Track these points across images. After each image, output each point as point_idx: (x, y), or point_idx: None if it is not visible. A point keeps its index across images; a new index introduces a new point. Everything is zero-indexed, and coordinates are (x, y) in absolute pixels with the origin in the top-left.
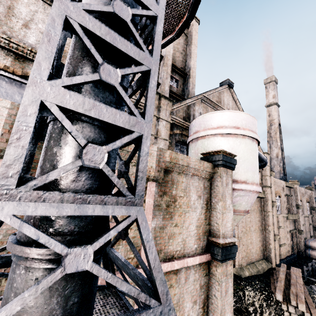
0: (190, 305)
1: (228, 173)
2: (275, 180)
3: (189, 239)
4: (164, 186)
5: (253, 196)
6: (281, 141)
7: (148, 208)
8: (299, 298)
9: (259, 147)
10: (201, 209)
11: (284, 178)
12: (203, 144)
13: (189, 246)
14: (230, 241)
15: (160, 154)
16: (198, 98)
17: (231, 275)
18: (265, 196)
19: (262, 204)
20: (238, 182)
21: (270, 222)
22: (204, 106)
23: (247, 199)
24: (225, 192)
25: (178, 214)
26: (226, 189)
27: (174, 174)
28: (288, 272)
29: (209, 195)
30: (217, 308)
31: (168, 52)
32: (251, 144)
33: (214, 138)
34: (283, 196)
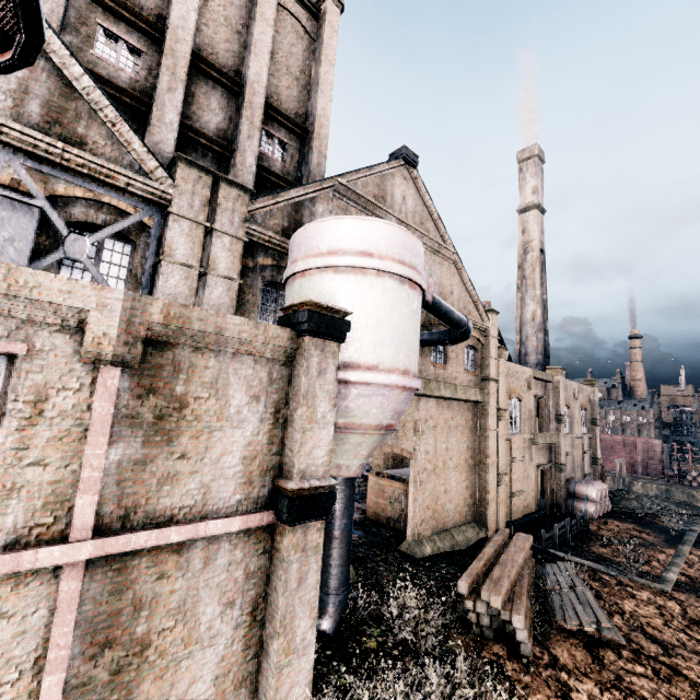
0: (217, 610)
1: (327, 349)
2: (510, 367)
3: (222, 484)
4: (151, 376)
5: (395, 397)
6: (543, 288)
7: (97, 422)
8: (497, 587)
9: (476, 299)
10: (258, 423)
11: (544, 364)
12: (301, 290)
13: (219, 497)
14: (317, 484)
15: (133, 307)
16: (325, 188)
17: (317, 550)
18: (485, 398)
19: (477, 414)
20: (361, 369)
21: (491, 451)
22: (341, 206)
23: (380, 403)
24: (315, 389)
25: (191, 433)
26: (318, 383)
27: (182, 350)
28: (509, 542)
29: (284, 395)
30: (276, 611)
31: (256, 75)
32: (397, 289)
33: (320, 277)
34: (527, 399)
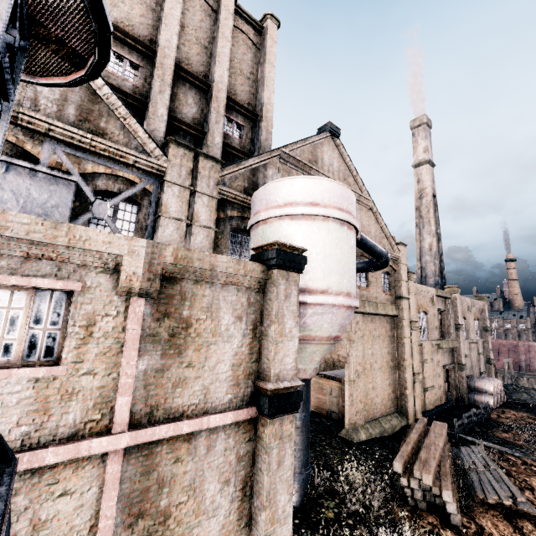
0: (217, 487)
1: (290, 279)
2: (417, 288)
3: (217, 386)
4: (166, 304)
5: (341, 314)
6: (437, 224)
7: (130, 340)
8: (427, 467)
9: (388, 235)
10: (242, 337)
11: (441, 284)
12: (264, 234)
13: (216, 396)
14: (288, 385)
15: (153, 252)
16: (273, 157)
17: (291, 438)
18: (400, 313)
19: (394, 326)
20: (314, 293)
21: (407, 355)
22: (285, 169)
23: (330, 319)
24: (283, 309)
25: (194, 347)
26: (285, 305)
27: (187, 283)
28: (428, 429)
29: (259, 315)
30: (263, 488)
31: (220, 77)
32: (339, 230)
33: (279, 223)
34: (432, 312)
